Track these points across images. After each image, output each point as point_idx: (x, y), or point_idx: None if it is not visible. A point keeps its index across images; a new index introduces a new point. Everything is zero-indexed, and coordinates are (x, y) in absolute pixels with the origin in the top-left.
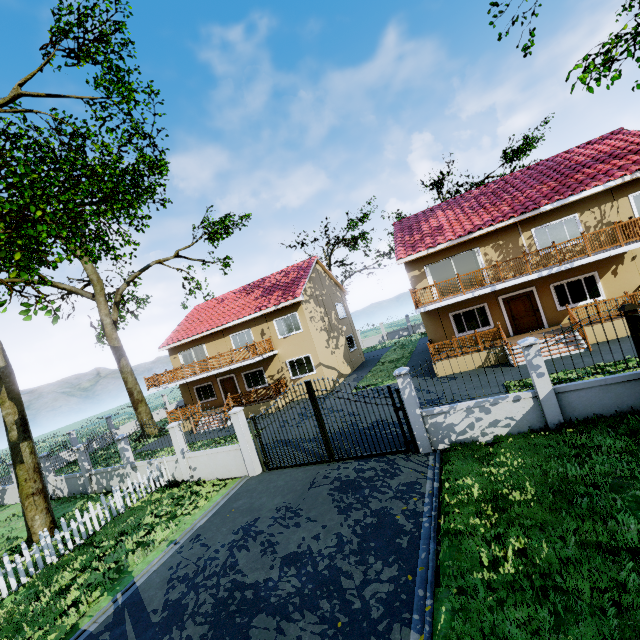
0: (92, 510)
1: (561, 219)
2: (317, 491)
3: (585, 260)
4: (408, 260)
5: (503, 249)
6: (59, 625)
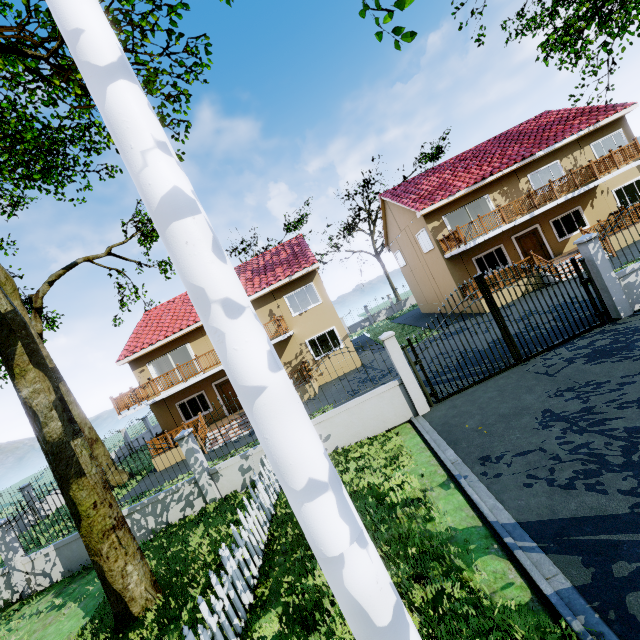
0: (250, 511)
1: (548, 165)
2: (571, 371)
3: (597, 182)
4: (430, 210)
5: (508, 194)
6: (492, 617)
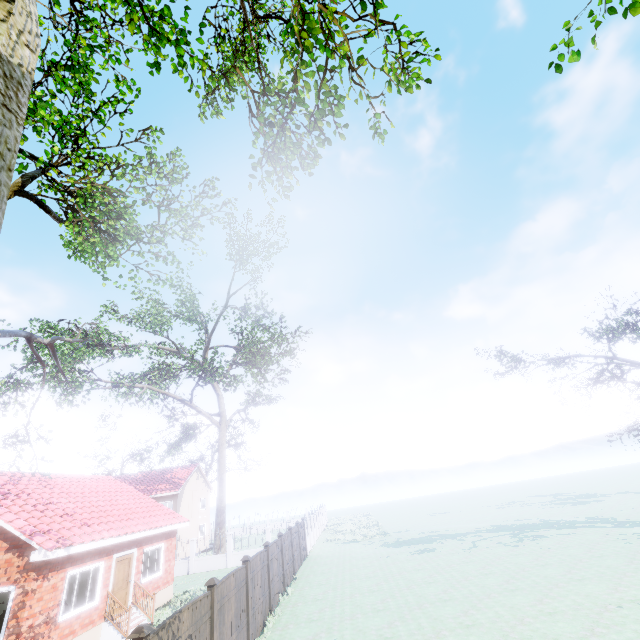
0: None
1: None
2: None
3: None
4: None
5: None
6: None
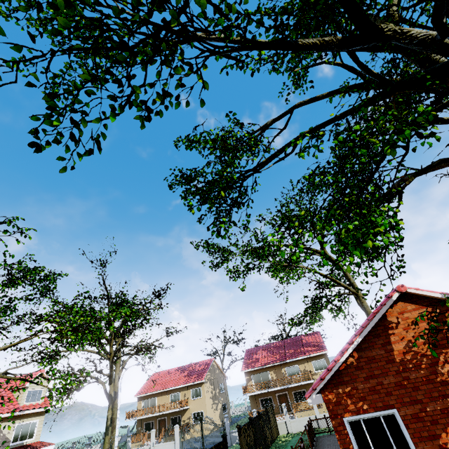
0: None
1: (293, 365)
2: None
3: (292, 385)
4: (245, 371)
5: (277, 373)
6: None
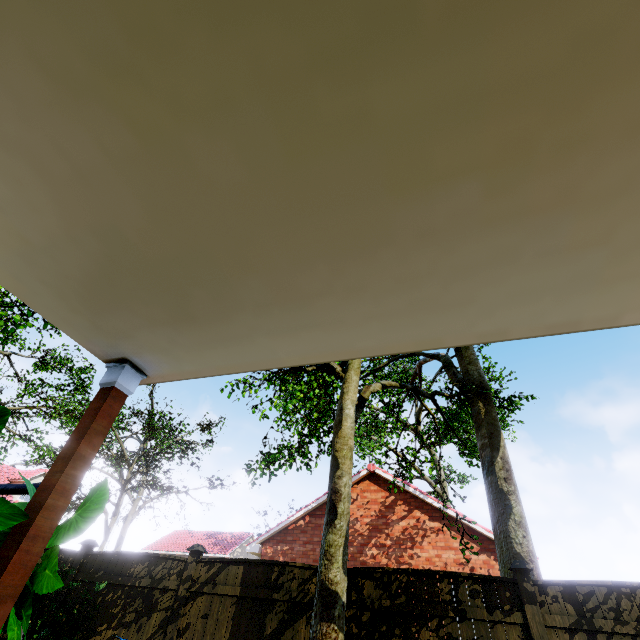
0: None
1: None
2: None
3: None
4: None
5: None
6: None
